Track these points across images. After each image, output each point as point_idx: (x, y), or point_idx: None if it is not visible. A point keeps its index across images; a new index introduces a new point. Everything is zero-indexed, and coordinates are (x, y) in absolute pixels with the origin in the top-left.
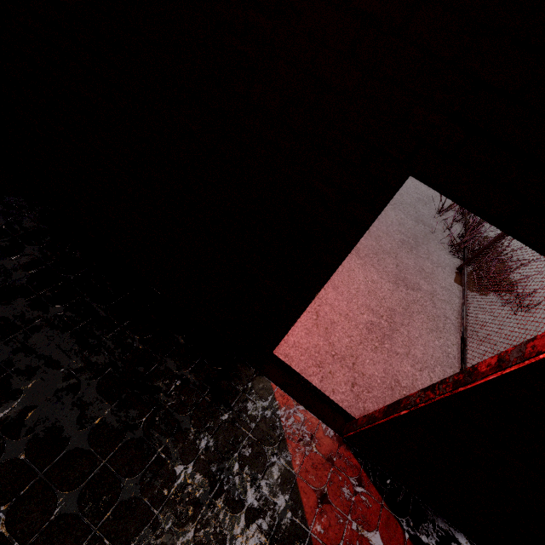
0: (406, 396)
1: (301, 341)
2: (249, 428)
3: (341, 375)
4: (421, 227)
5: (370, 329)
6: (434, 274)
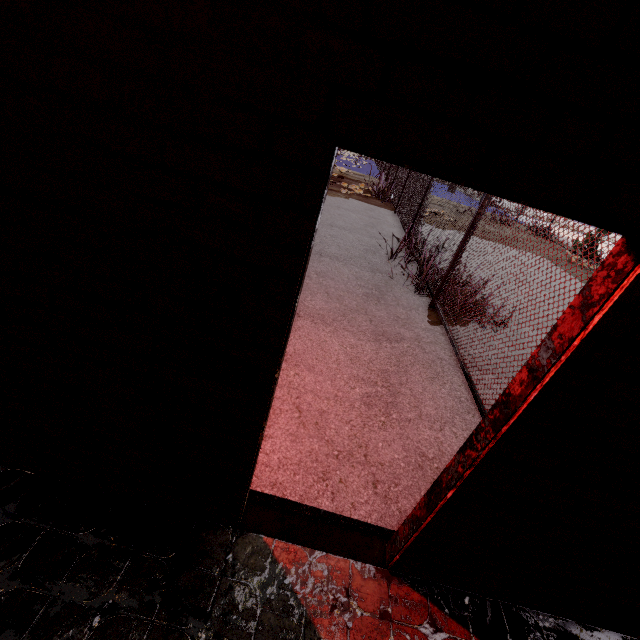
0: (444, 469)
1: (289, 455)
2: (247, 637)
3: (356, 479)
4: (379, 276)
5: (369, 403)
6: (411, 318)
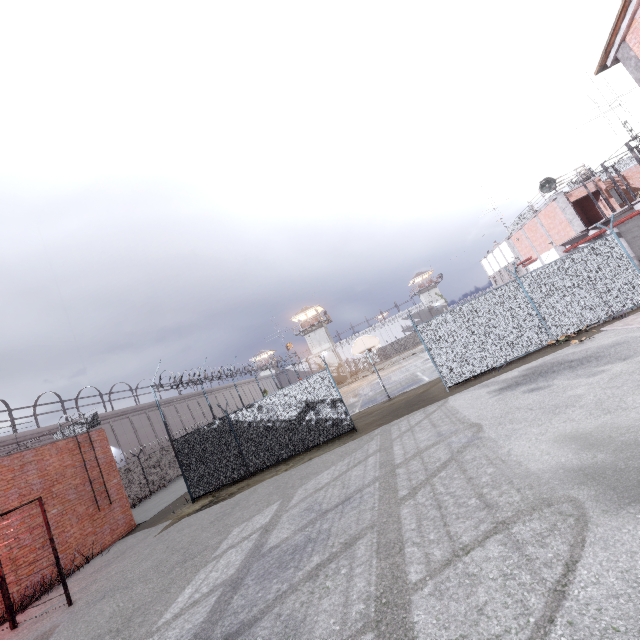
0: None
1: None
2: None
3: None
4: None
5: None
6: None
